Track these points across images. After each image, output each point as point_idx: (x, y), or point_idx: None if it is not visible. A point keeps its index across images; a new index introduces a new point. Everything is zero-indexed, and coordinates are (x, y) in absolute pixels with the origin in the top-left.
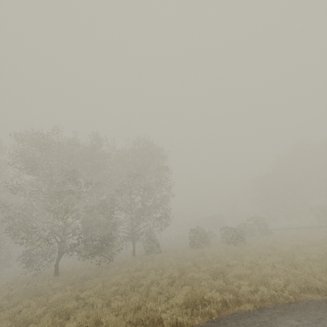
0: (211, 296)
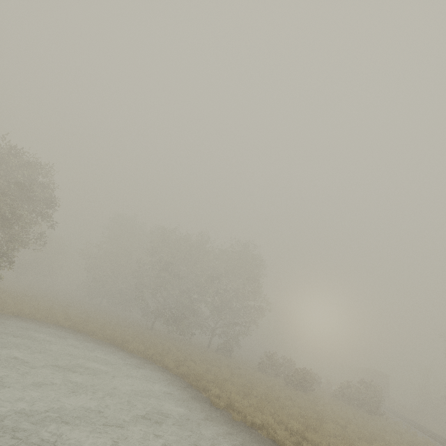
0: (152, 351)
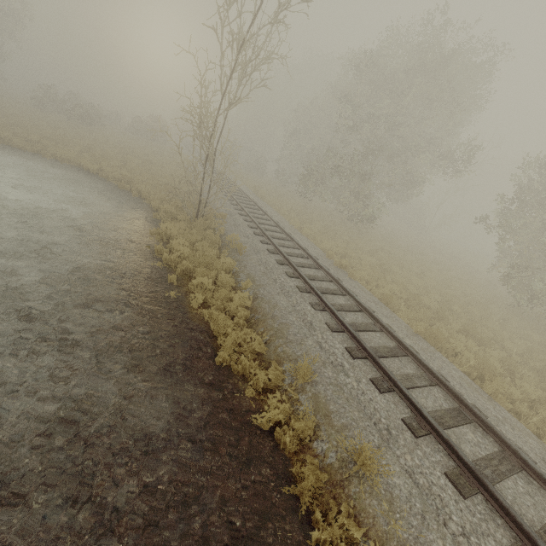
0: None
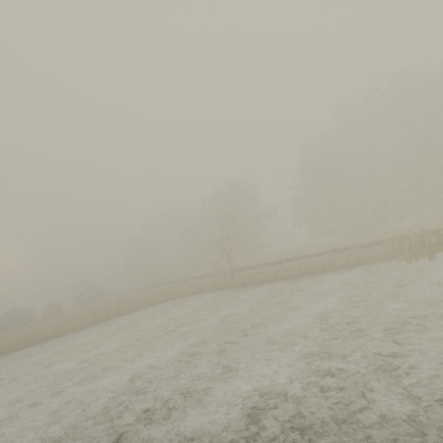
0: None
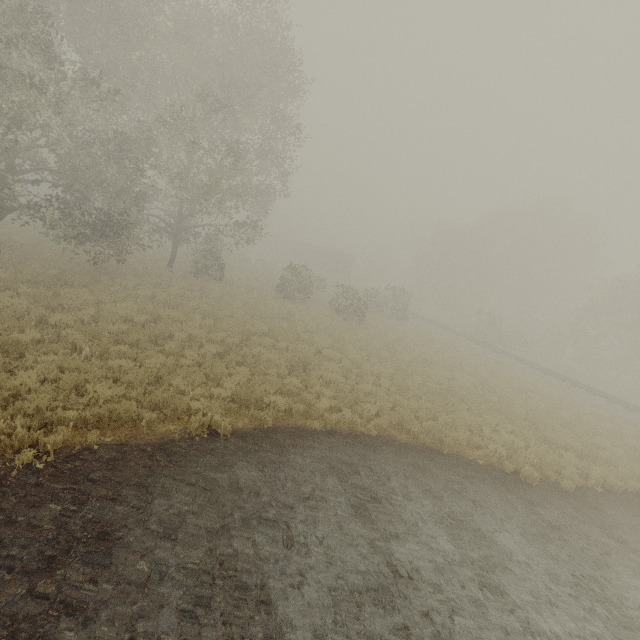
0: (275, 400)
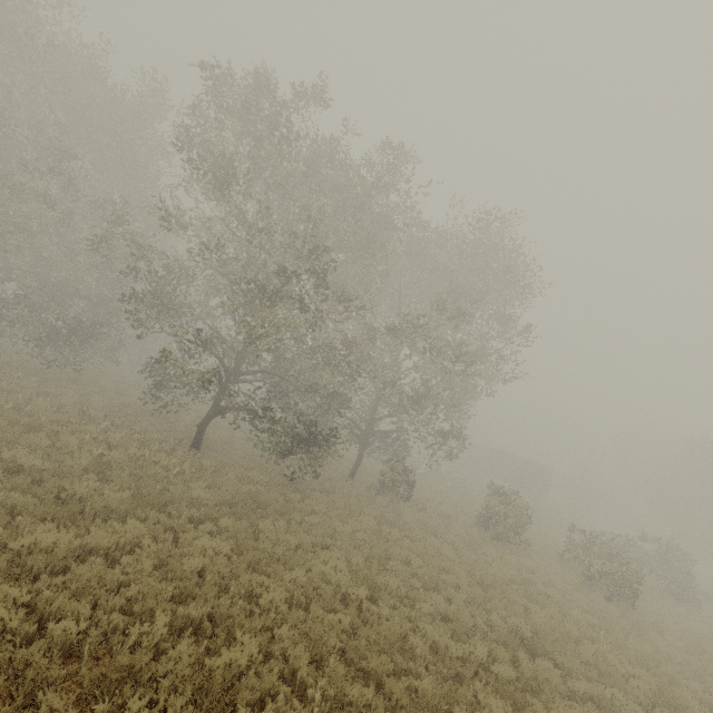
0: None
